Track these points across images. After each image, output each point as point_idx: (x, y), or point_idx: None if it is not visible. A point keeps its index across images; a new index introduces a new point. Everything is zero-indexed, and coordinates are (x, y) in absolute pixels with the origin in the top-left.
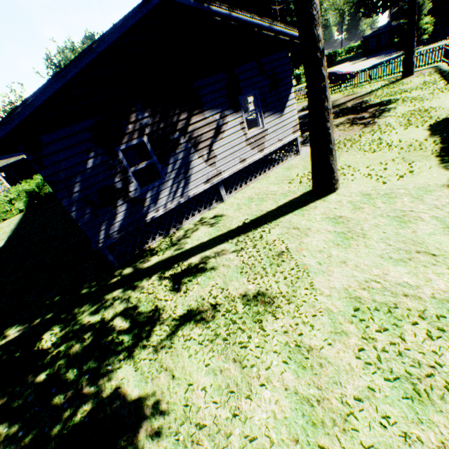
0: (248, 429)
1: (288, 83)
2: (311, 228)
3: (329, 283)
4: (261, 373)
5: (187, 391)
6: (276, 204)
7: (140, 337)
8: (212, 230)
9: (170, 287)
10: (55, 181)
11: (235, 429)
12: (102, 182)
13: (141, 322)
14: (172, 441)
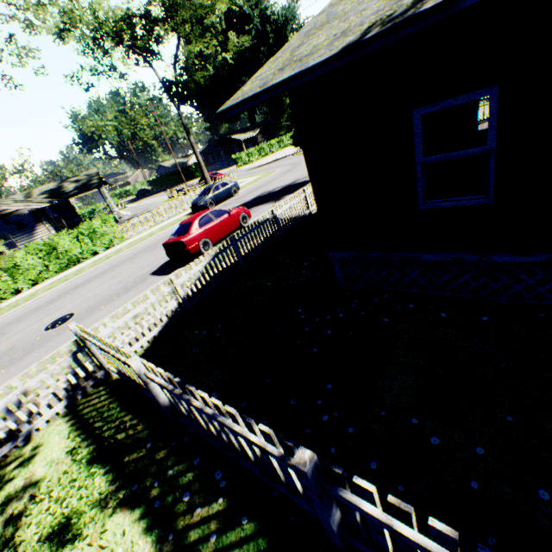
0: None
1: (34, 225)
2: None
3: None
4: None
5: None
6: None
7: None
8: None
9: None
10: None
11: None
12: None
13: None
14: None
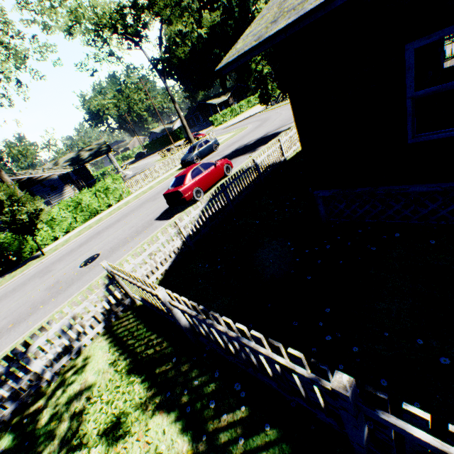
0: None
1: (63, 186)
2: None
3: None
4: None
5: None
6: None
7: None
8: None
9: None
10: None
11: None
12: None
13: None
14: None
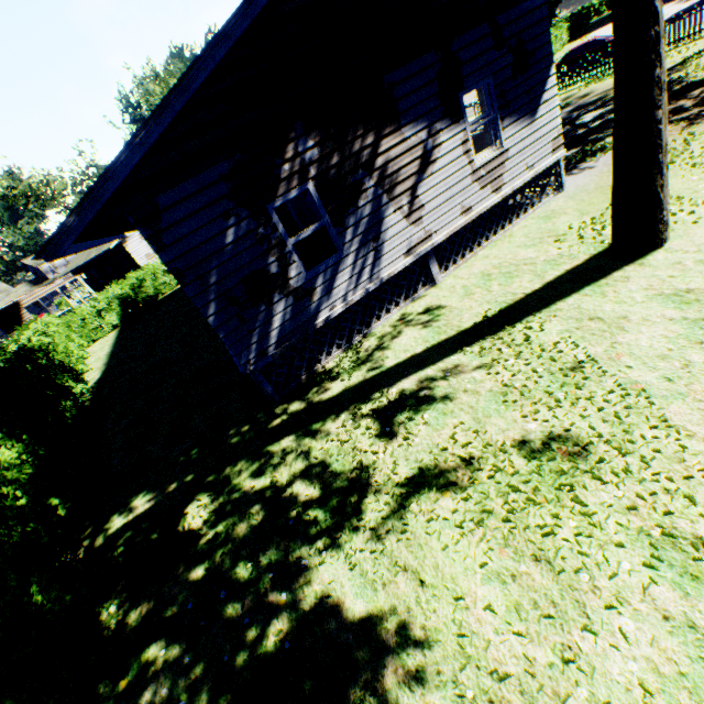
0: (601, 690)
1: (545, 58)
2: (629, 316)
3: (702, 416)
4: (599, 584)
5: (455, 610)
6: (539, 280)
7: (344, 514)
8: (428, 333)
9: (376, 431)
10: (181, 269)
11: (573, 686)
12: (249, 266)
13: (339, 488)
14: (449, 698)
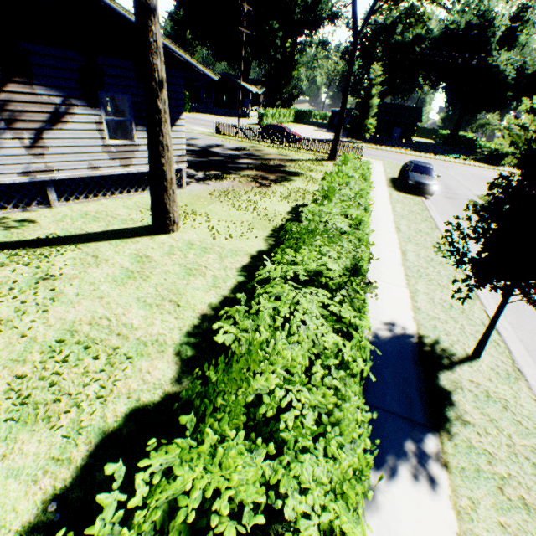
0: None
1: (178, 107)
2: (111, 260)
3: (65, 314)
4: None
5: None
6: (105, 228)
7: None
8: (1, 234)
9: None
10: None
11: None
12: None
13: None
14: None
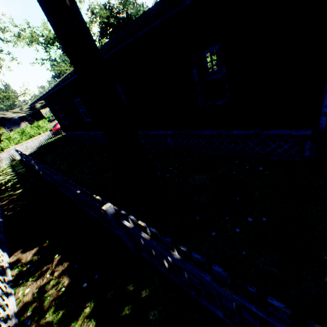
0: None
1: (20, 123)
2: None
3: None
4: None
5: None
6: None
7: None
8: None
9: None
10: None
11: None
12: None
13: None
14: None
